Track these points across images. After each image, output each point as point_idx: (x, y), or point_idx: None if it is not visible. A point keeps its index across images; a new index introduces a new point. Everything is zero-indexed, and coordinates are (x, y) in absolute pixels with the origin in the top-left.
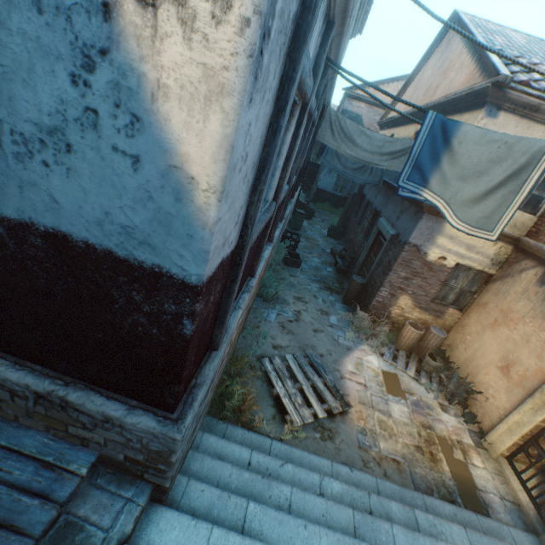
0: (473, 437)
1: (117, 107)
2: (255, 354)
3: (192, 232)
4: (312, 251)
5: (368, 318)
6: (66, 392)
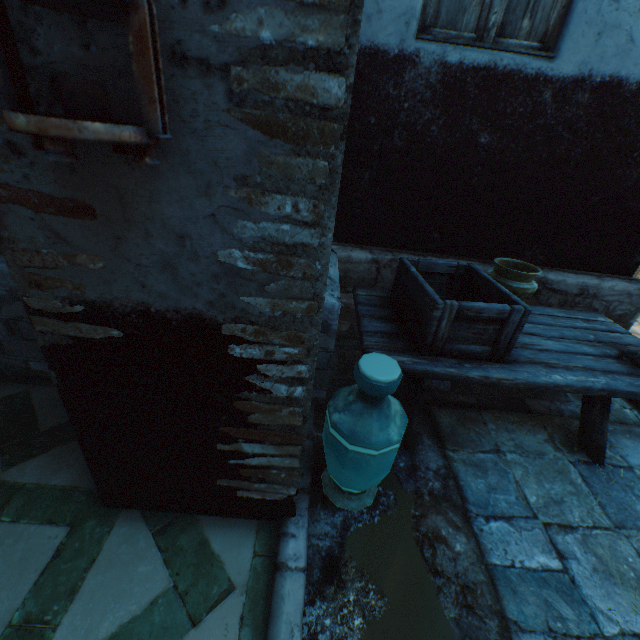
0: None
1: None
2: None
3: None
4: None
5: None
6: (543, 275)
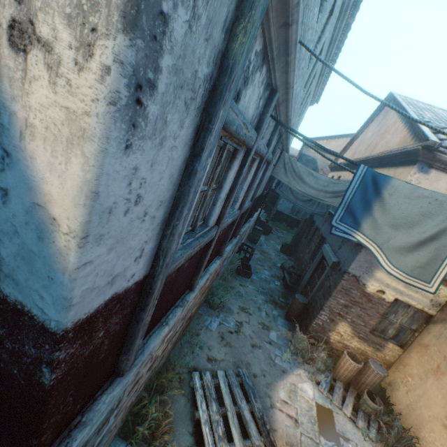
0: None
1: None
2: (187, 365)
3: (53, 275)
4: (264, 264)
5: (306, 341)
6: None
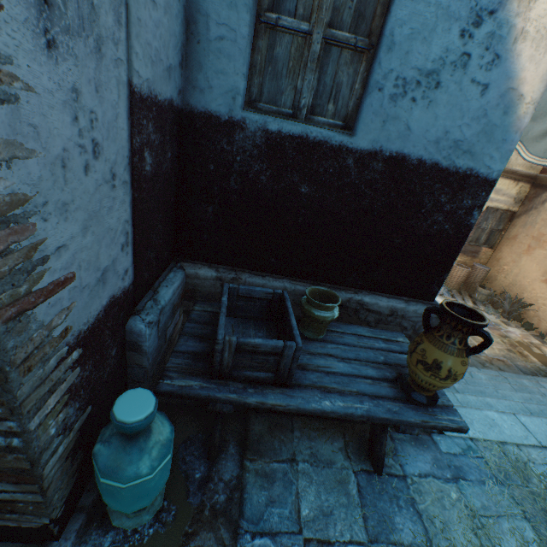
0: (537, 339)
1: (485, 51)
2: None
3: (506, 137)
4: None
5: None
6: (360, 297)
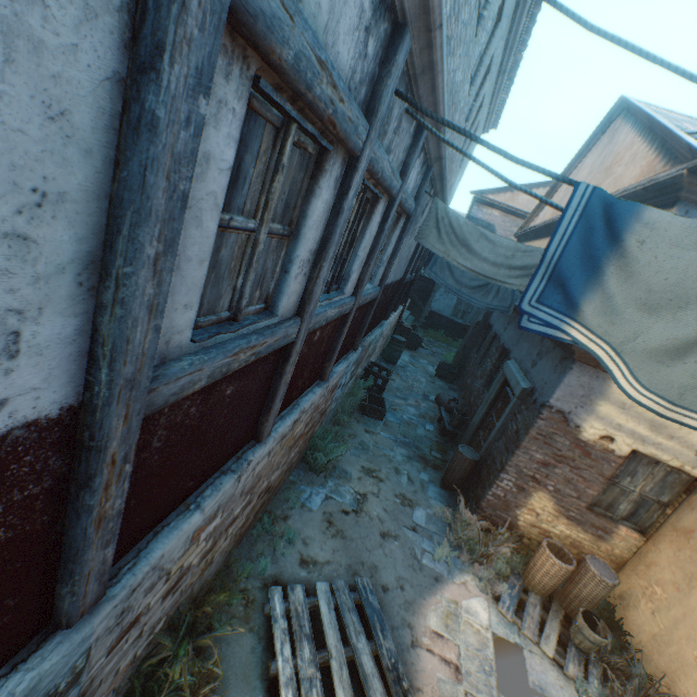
0: None
1: None
2: (262, 574)
3: None
4: (407, 396)
5: (476, 525)
6: None
